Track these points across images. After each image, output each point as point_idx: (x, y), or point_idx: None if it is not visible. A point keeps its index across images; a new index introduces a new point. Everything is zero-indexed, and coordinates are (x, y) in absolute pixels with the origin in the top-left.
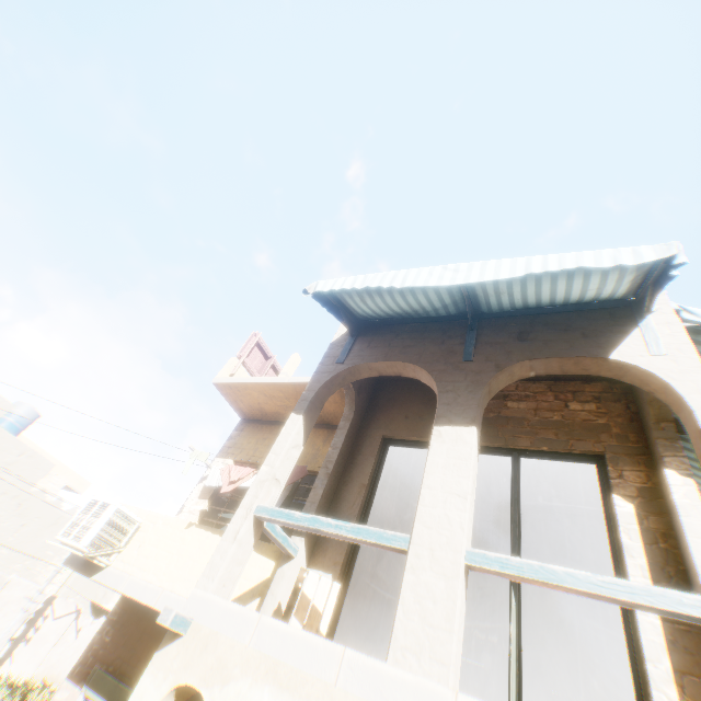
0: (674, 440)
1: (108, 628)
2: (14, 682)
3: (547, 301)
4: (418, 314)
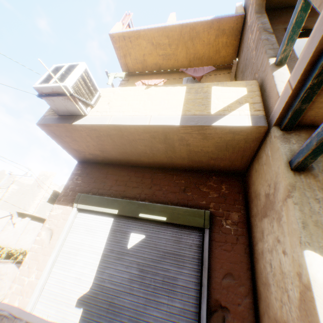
0: None
1: (76, 177)
2: None
3: None
4: None
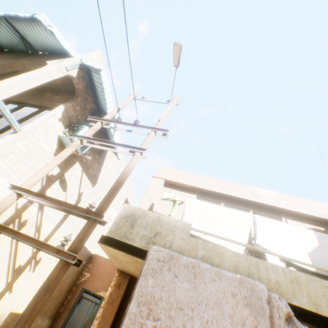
0: (73, 101)
1: None
2: None
3: (45, 45)
4: (18, 48)
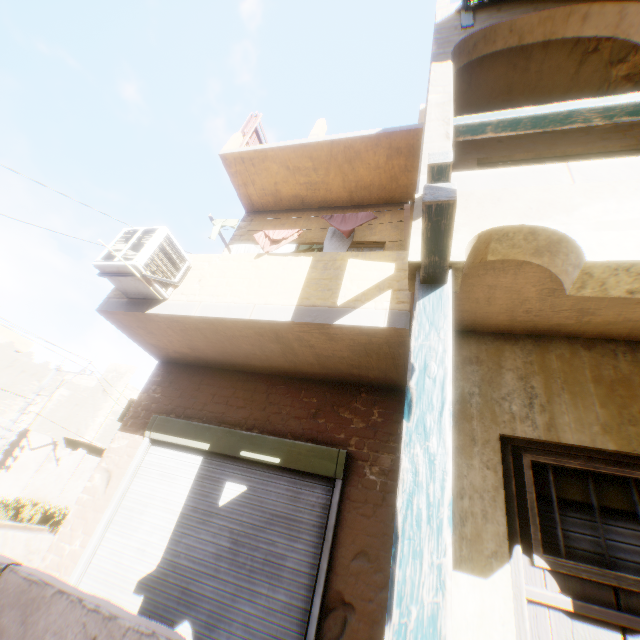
0: None
1: (154, 388)
2: (4, 501)
3: None
4: None
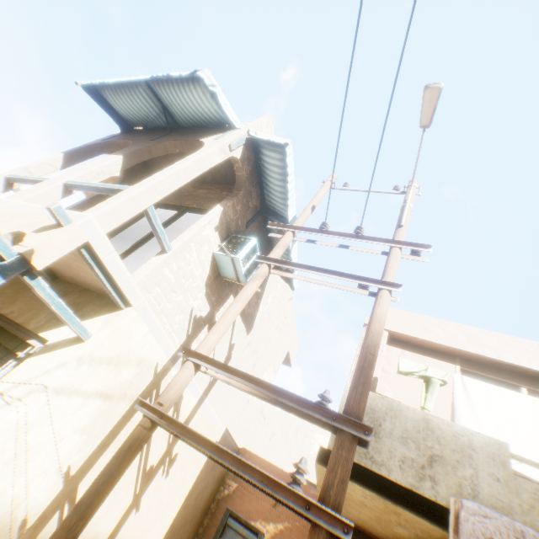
0: (234, 197)
1: None
2: None
3: (196, 116)
4: (153, 123)
